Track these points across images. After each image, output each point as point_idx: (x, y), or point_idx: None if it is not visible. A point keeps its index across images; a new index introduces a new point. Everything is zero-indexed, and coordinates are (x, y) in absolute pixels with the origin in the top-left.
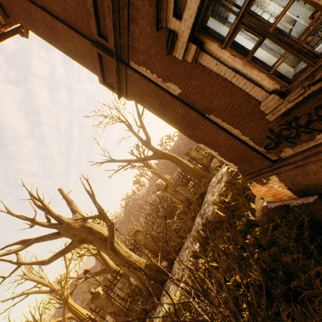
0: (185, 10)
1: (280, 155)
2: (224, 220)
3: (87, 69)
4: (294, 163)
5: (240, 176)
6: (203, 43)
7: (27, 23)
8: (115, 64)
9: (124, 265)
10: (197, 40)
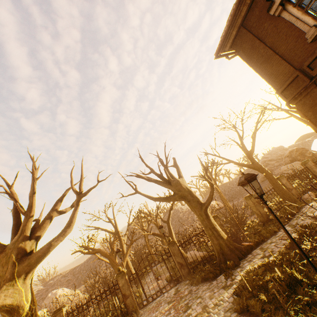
0: None
1: None
2: None
3: (271, 83)
4: None
5: None
6: None
7: (245, 53)
8: (310, 83)
9: (209, 228)
10: None
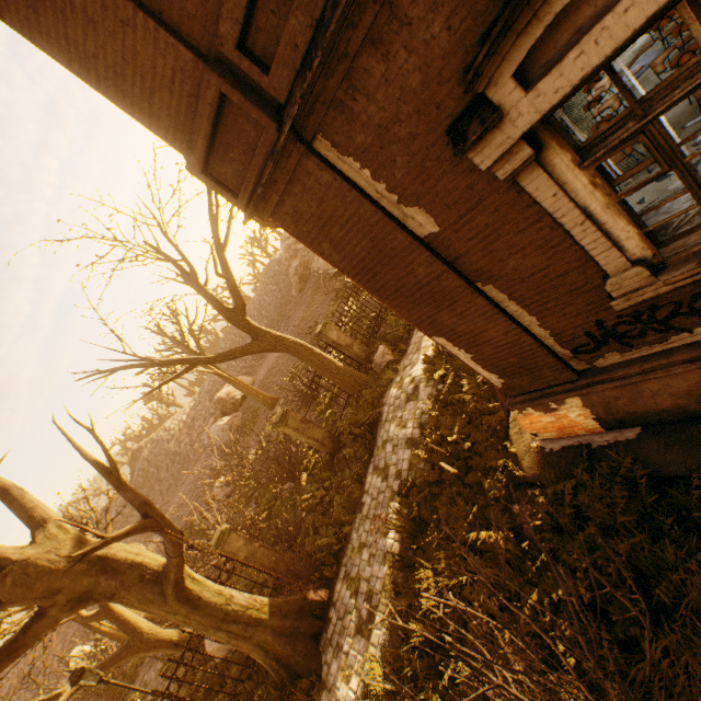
0: (551, 75)
1: (595, 362)
2: (450, 479)
3: (147, 125)
4: (624, 378)
5: (466, 388)
6: (542, 147)
7: None
8: (281, 138)
9: (217, 628)
10: (533, 138)
